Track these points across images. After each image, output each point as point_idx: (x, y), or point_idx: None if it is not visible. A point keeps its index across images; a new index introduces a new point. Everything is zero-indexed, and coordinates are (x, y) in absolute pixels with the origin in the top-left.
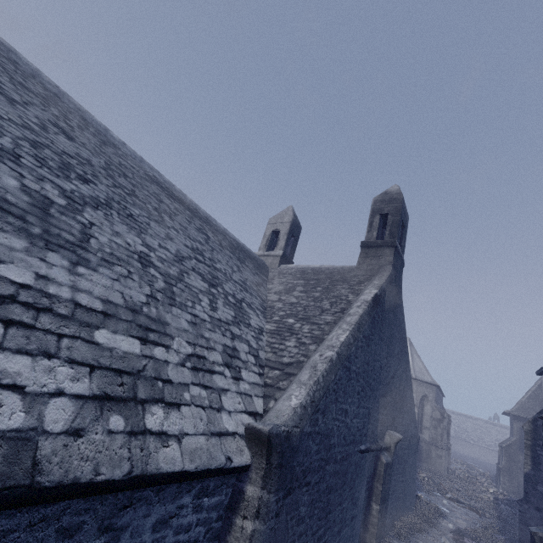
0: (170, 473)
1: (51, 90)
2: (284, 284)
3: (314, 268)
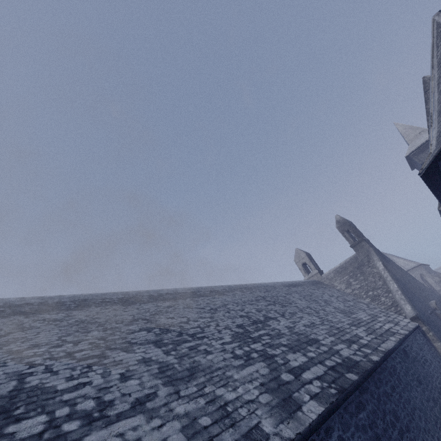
0: (414, 328)
1: (256, 286)
2: (342, 283)
3: (339, 267)
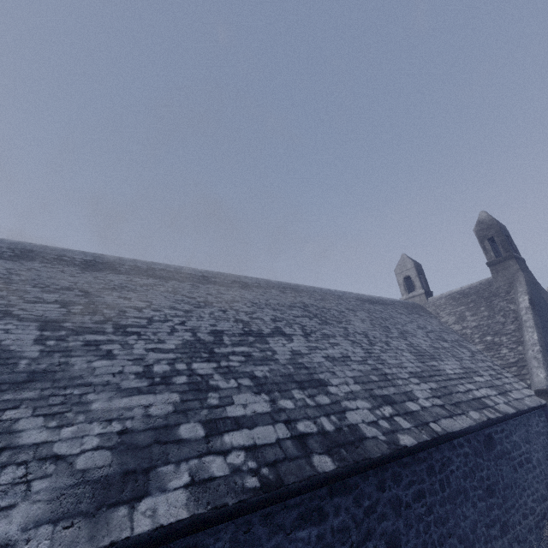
0: (532, 407)
1: (312, 290)
2: (452, 314)
3: (458, 292)
